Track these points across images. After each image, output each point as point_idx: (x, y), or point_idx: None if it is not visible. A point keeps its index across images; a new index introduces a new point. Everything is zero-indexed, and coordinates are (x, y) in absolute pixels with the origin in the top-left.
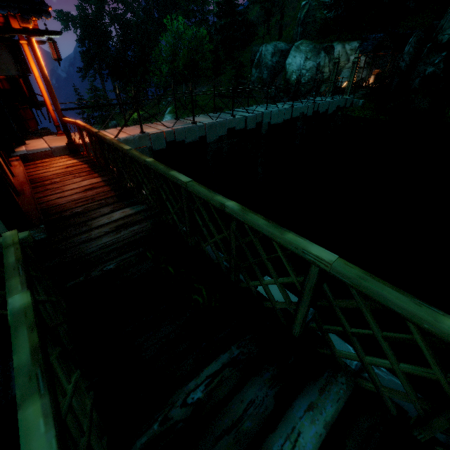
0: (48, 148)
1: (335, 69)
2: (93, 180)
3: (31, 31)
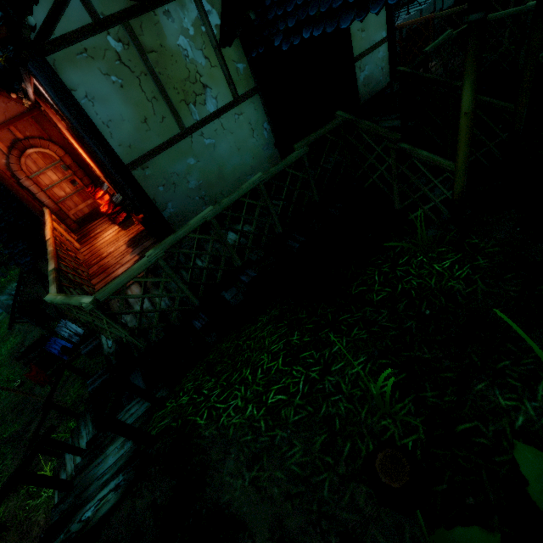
0: None
1: None
2: None
3: None
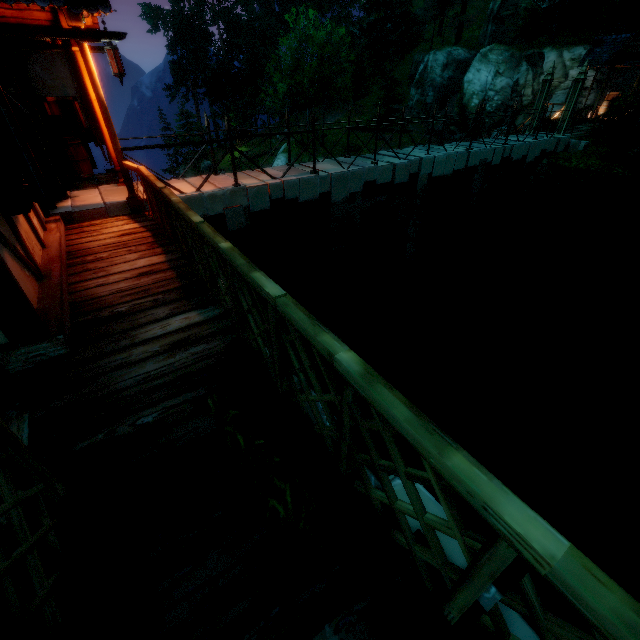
0: (101, 203)
1: (543, 92)
2: (153, 258)
3: (82, 33)
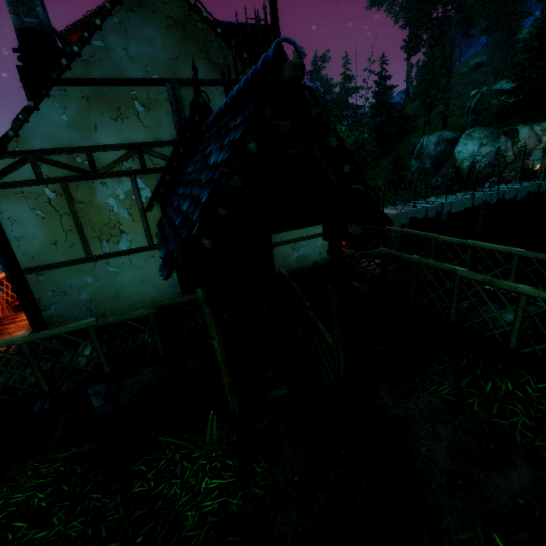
0: None
1: (521, 157)
2: None
3: None
